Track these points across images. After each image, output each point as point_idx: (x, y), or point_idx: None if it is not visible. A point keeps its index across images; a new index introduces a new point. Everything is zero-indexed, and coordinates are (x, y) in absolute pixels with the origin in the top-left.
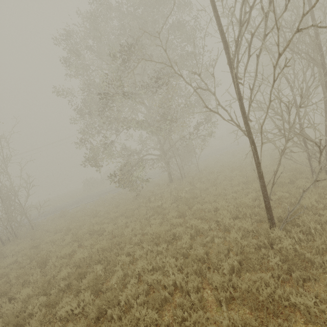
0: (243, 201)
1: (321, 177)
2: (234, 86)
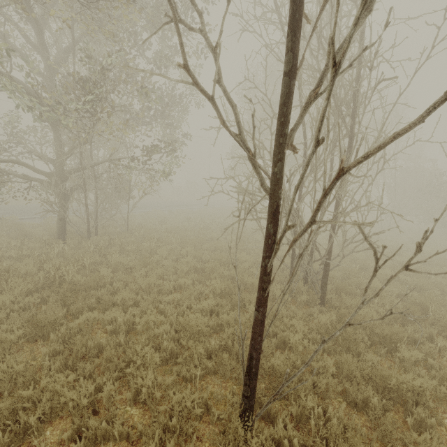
0: (194, 321)
1: (300, 287)
2: (292, 23)
